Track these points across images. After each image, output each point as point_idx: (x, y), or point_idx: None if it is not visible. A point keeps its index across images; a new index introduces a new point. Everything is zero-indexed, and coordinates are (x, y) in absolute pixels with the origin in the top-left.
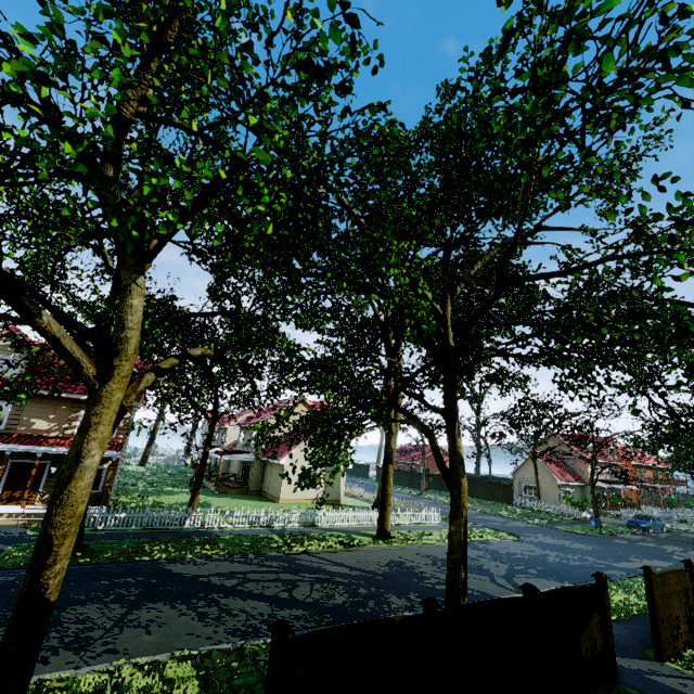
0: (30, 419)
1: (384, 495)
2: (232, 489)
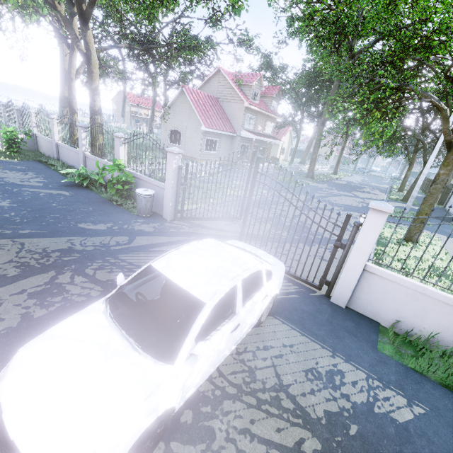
0: (258, 125)
1: (340, 161)
2: None
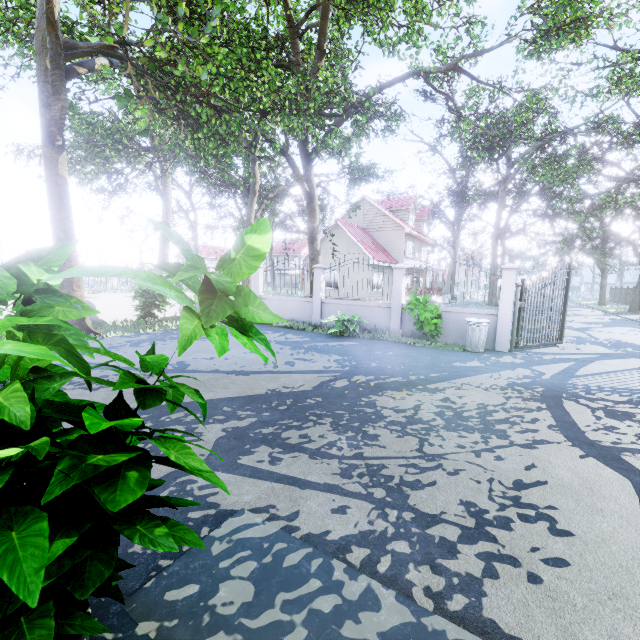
0: (415, 252)
1: None
2: None
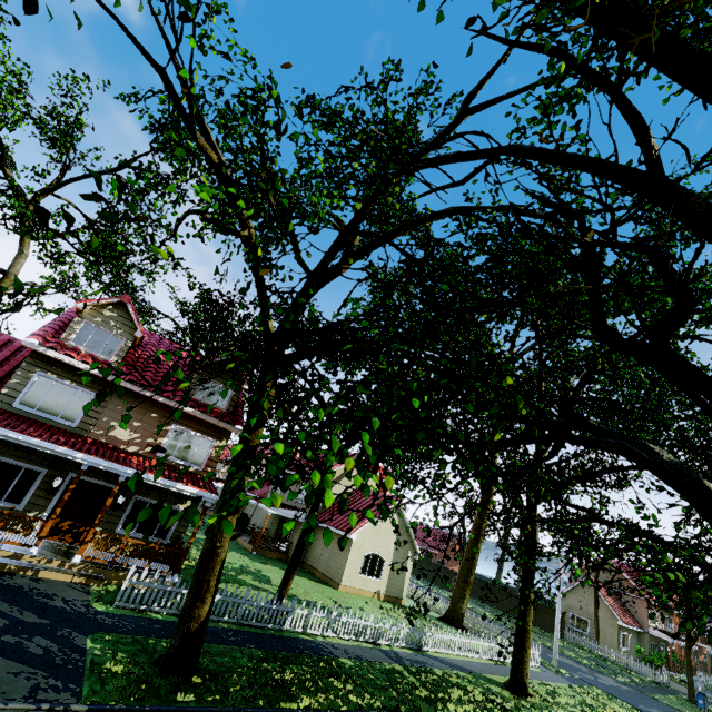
0: (111, 421)
1: (524, 629)
2: (271, 552)
